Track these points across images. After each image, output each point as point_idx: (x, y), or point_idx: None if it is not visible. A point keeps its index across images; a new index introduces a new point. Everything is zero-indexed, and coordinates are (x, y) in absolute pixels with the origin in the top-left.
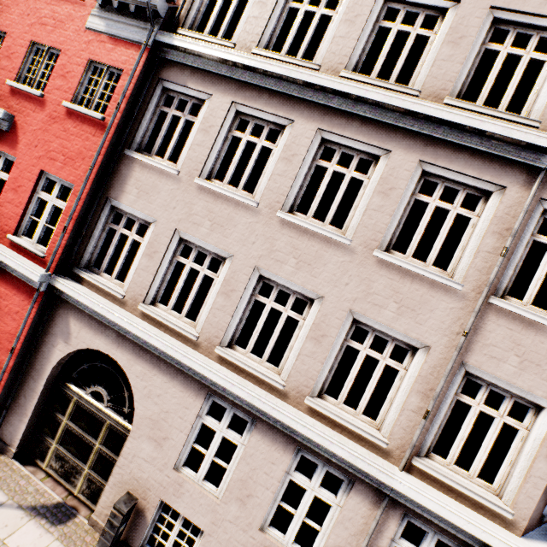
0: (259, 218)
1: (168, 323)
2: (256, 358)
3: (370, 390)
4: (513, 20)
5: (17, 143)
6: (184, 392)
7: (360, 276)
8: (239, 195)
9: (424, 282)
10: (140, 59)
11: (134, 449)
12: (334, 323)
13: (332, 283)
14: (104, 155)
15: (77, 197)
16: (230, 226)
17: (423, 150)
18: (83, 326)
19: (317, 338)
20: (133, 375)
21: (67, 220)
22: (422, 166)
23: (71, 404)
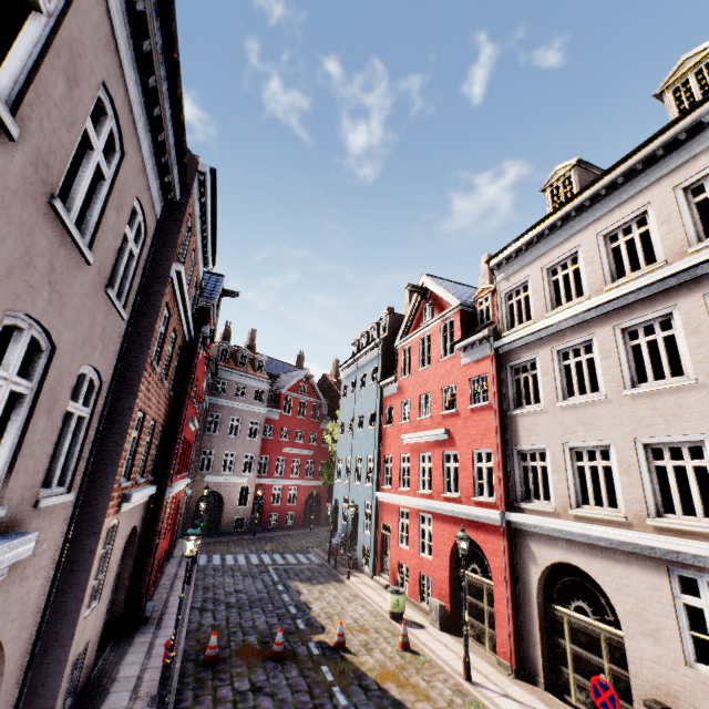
0: (612, 404)
1: (596, 515)
2: (691, 517)
3: None
4: (696, 179)
5: (455, 442)
6: (645, 574)
7: None
8: (589, 397)
9: None
10: (492, 362)
11: (636, 651)
12: None
13: (705, 419)
14: (498, 422)
15: (496, 454)
16: (596, 421)
17: (700, 288)
18: (539, 545)
19: None
20: (595, 574)
21: (497, 471)
22: None
23: (564, 626)
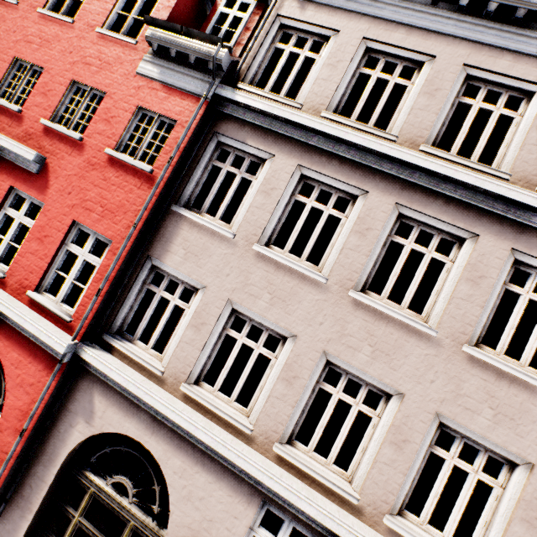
0: (327, 295)
1: (217, 410)
2: (321, 459)
3: (460, 509)
4: None
5: (47, 187)
6: (232, 497)
7: (447, 373)
8: (305, 268)
9: (523, 387)
10: (198, 112)
11: None
12: (418, 427)
13: (414, 378)
14: (150, 210)
15: (116, 257)
16: (293, 301)
17: (516, 238)
18: (110, 404)
19: (398, 443)
20: (170, 470)
21: (103, 282)
22: (514, 254)
23: (86, 496)
